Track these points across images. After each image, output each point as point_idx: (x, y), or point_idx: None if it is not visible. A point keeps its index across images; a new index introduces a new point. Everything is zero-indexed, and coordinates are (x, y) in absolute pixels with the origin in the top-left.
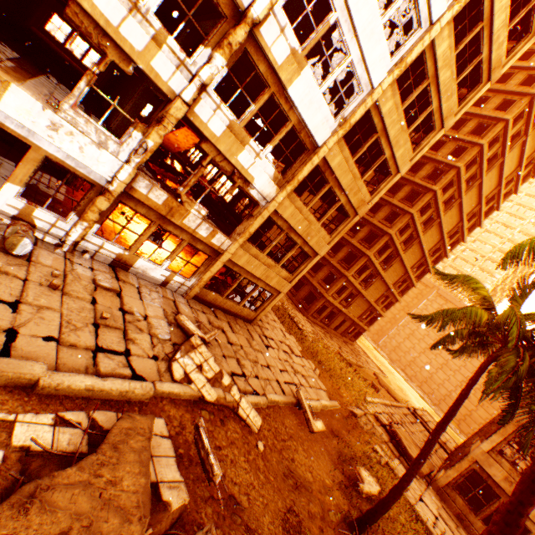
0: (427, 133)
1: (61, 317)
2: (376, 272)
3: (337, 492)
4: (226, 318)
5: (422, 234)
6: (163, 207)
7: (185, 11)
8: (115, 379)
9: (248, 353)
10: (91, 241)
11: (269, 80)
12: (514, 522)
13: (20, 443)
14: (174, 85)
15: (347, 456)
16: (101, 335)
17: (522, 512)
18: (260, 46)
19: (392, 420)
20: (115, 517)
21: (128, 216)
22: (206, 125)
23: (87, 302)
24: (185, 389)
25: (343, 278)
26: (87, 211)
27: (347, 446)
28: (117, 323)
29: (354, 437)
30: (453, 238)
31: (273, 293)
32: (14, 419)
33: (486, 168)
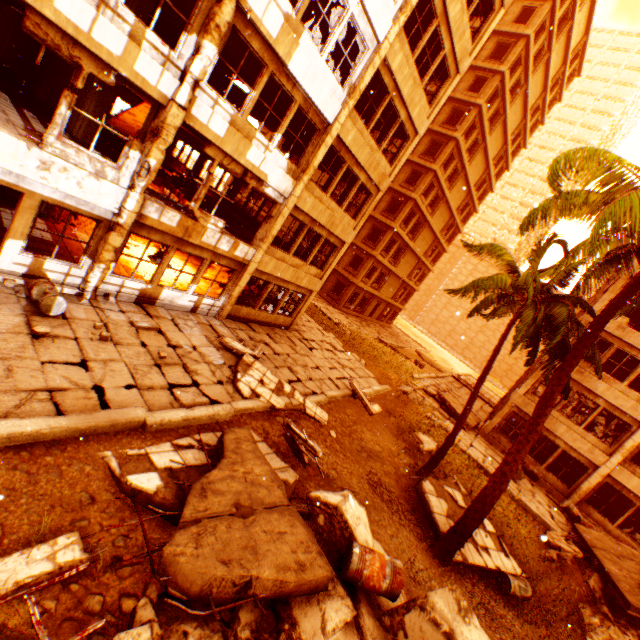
0: (442, 81)
1: (126, 366)
2: (405, 244)
3: (403, 454)
4: (264, 330)
5: (448, 192)
6: (178, 229)
7: None
8: (200, 407)
9: (296, 359)
10: (110, 282)
11: (266, 58)
12: (534, 430)
13: (163, 466)
14: (164, 88)
15: (405, 427)
16: (167, 374)
17: (539, 422)
18: (250, 19)
19: (439, 390)
20: (263, 489)
21: None
22: (208, 127)
23: (138, 346)
24: (256, 403)
25: (371, 259)
26: (101, 251)
27: (403, 420)
28: (174, 359)
29: (408, 411)
30: (481, 190)
31: (306, 294)
32: (146, 452)
33: (510, 100)
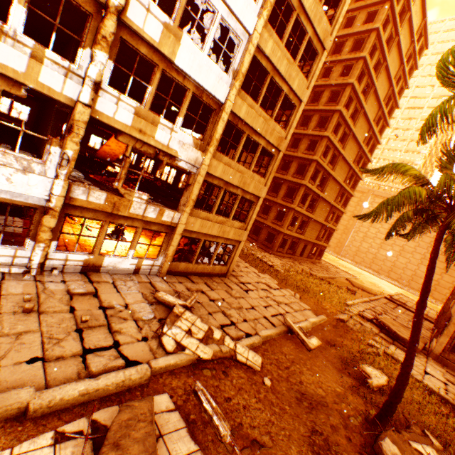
0: (313, 59)
1: (41, 335)
2: (316, 195)
3: (350, 396)
4: (202, 280)
5: (342, 150)
6: (106, 205)
7: (50, 21)
8: (108, 373)
9: (231, 302)
10: (55, 258)
11: (155, 59)
12: None
13: None
14: (69, 93)
15: (348, 359)
16: (86, 338)
17: None
18: (133, 31)
19: (376, 313)
20: None
21: (87, 226)
22: (115, 119)
23: (65, 312)
24: (180, 357)
25: (291, 211)
26: (38, 233)
27: (345, 351)
28: (99, 321)
29: (349, 340)
30: (369, 144)
31: (235, 244)
32: (9, 454)
33: (375, 75)
